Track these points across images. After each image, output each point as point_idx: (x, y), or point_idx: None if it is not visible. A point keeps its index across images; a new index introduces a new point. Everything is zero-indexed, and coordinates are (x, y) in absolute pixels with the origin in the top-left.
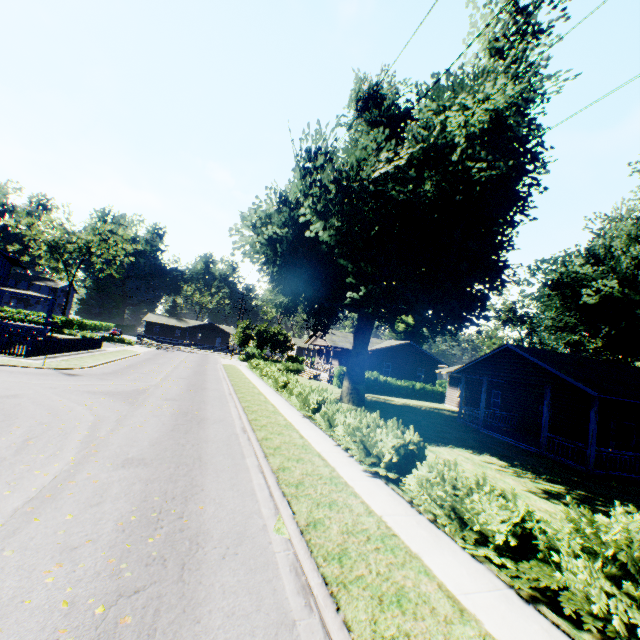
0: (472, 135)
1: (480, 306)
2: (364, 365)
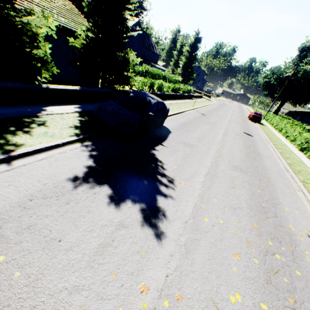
0: (306, 70)
1: (295, 101)
2: (278, 111)
